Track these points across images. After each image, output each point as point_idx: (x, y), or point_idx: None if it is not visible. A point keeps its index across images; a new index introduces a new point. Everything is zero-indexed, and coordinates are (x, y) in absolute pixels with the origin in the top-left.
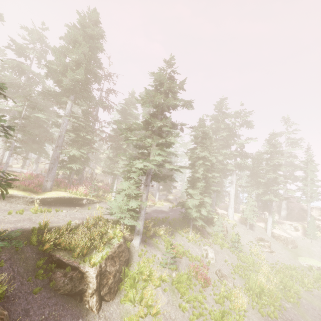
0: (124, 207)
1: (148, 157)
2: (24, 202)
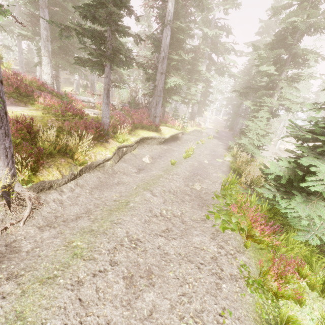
0: (258, 144)
1: (275, 93)
2: (156, 143)
